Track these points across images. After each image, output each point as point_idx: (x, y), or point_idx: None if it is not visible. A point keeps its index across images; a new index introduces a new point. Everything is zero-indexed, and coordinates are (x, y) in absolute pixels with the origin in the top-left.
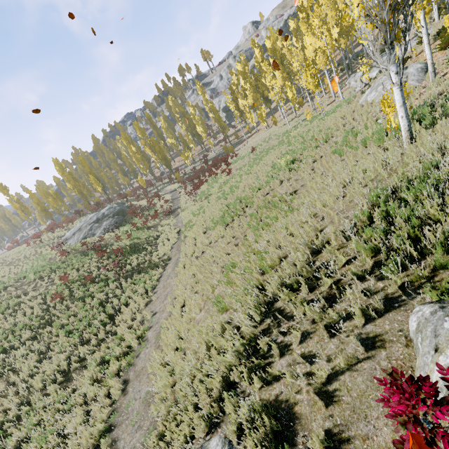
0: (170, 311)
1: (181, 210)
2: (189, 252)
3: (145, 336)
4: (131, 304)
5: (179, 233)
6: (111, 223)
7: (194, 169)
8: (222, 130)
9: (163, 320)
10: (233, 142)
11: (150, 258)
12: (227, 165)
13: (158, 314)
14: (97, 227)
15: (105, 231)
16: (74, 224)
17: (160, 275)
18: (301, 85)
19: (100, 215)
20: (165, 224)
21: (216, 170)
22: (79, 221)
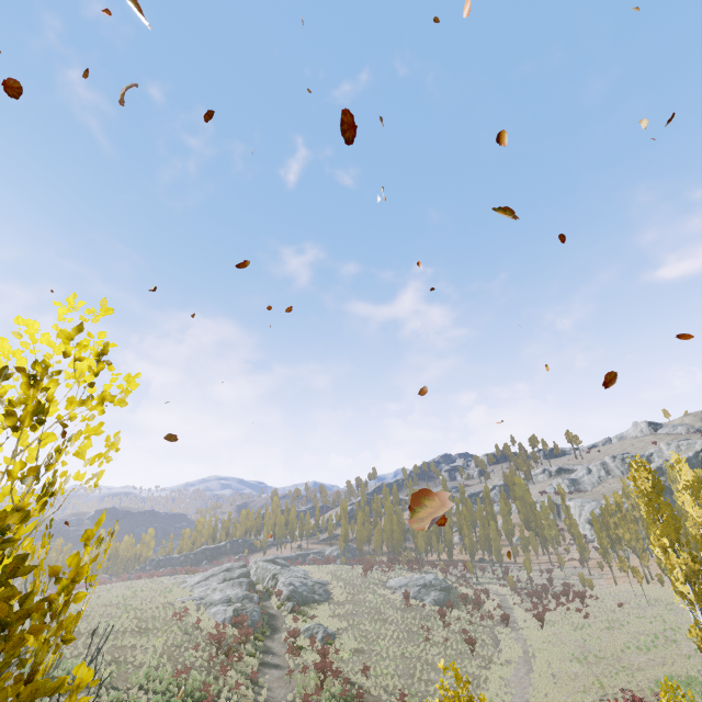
0: (532, 695)
1: (520, 627)
2: (543, 668)
3: (514, 700)
4: (491, 679)
5: (523, 650)
6: (441, 597)
7: (532, 581)
8: (579, 550)
9: (530, 695)
10: (594, 570)
11: (496, 655)
12: (583, 603)
13: (521, 693)
14: (424, 593)
15: (435, 603)
16: (391, 574)
17: (511, 673)
18: (698, 557)
19: (428, 581)
20: (502, 632)
21: (564, 600)
22: (393, 572)
